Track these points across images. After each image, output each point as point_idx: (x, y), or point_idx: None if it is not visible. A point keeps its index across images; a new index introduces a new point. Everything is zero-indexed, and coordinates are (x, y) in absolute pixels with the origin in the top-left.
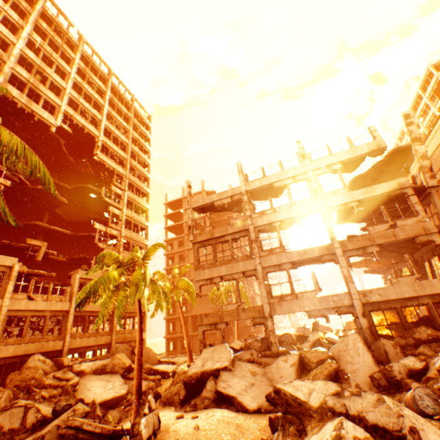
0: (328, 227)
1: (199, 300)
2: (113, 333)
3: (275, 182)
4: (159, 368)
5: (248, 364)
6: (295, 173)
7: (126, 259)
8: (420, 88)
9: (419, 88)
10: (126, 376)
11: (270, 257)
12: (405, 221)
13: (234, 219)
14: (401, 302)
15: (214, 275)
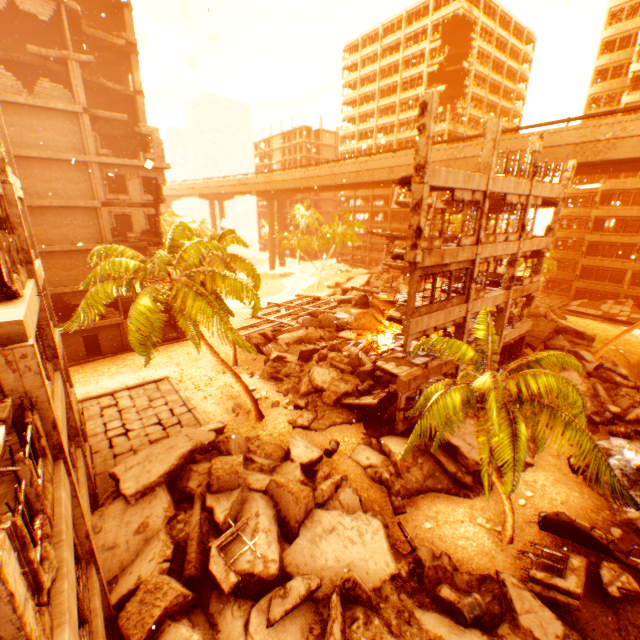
0: (514, 276)
1: (66, 262)
2: (82, 441)
3: (508, 194)
4: (309, 457)
5: (469, 420)
6: (523, 192)
7: (467, 351)
8: None
9: None
10: (321, 503)
11: (477, 303)
12: (534, 279)
13: (466, 238)
14: (510, 340)
15: (432, 325)
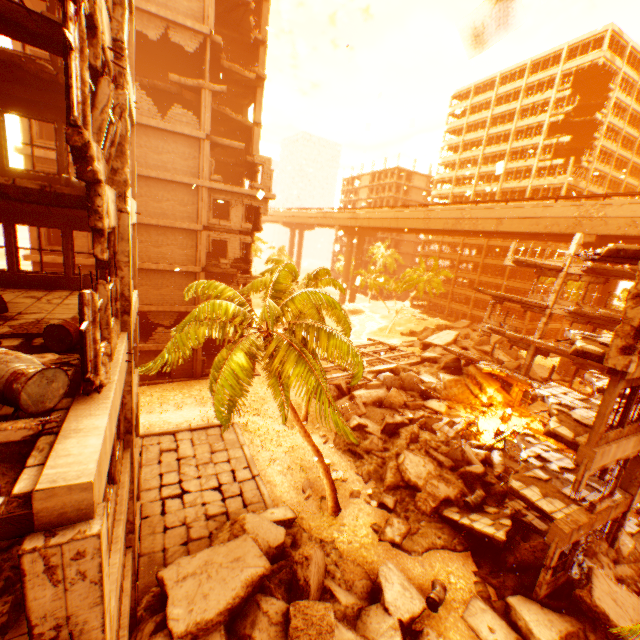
0: None
1: (158, 280)
2: (134, 538)
3: None
4: (409, 609)
5: None
6: None
7: None
8: (570, 47)
9: (570, 45)
10: None
11: None
12: None
13: None
14: None
15: (617, 456)
